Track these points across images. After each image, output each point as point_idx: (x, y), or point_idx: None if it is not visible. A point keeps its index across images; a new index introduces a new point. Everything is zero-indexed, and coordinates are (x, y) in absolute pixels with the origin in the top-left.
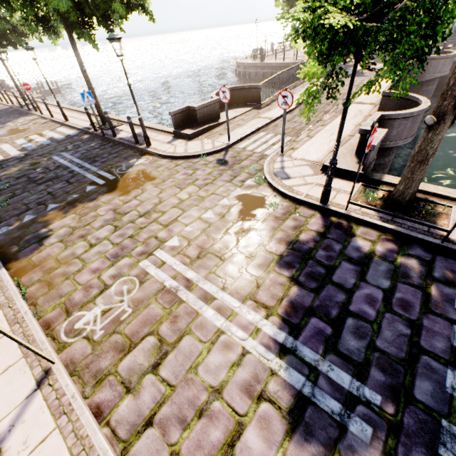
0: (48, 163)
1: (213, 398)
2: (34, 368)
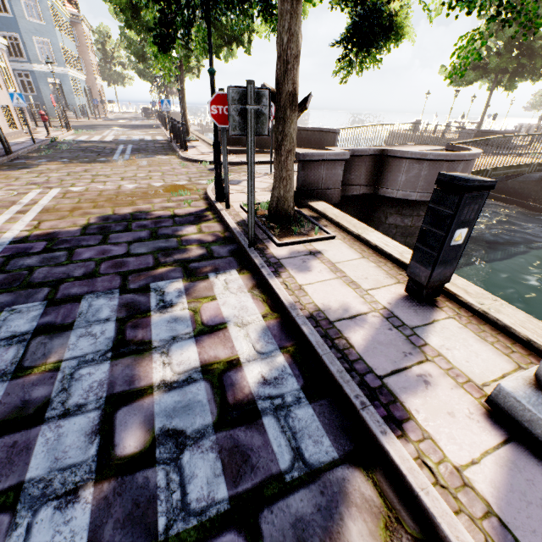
0: (112, 146)
1: None
2: None
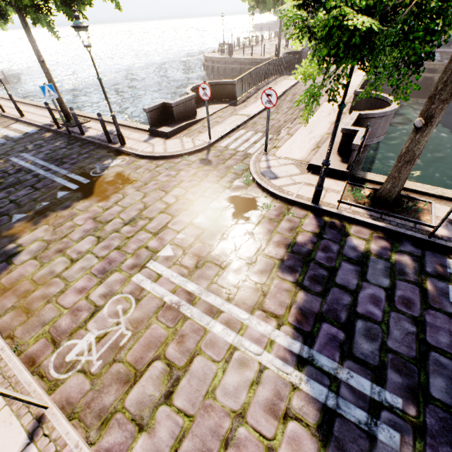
0: (6, 166)
1: (237, 424)
2: (22, 417)
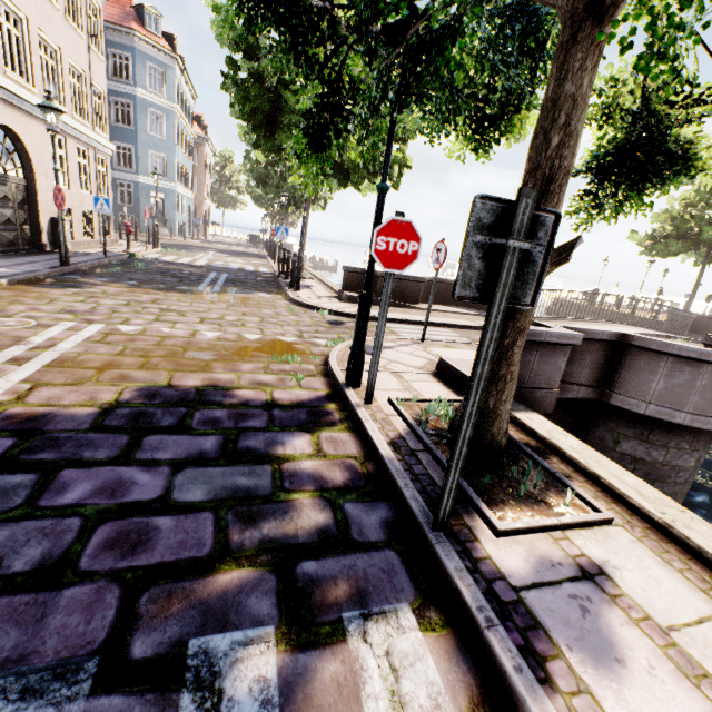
0: (201, 272)
1: None
2: None
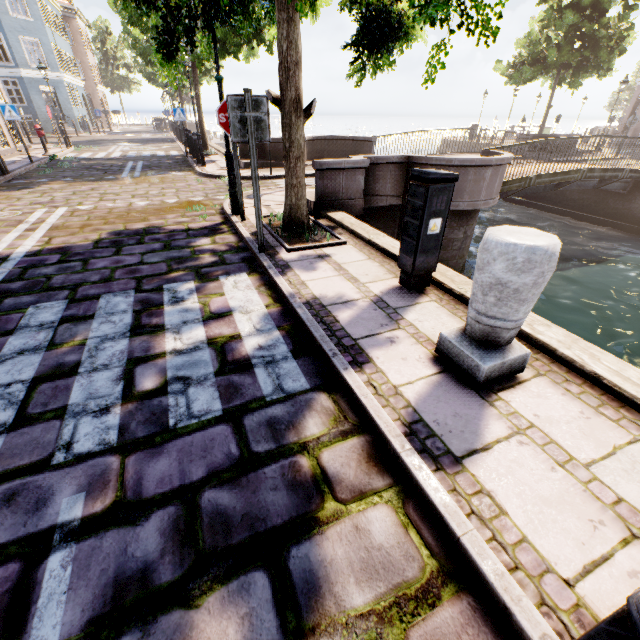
0: (119, 163)
1: None
2: None
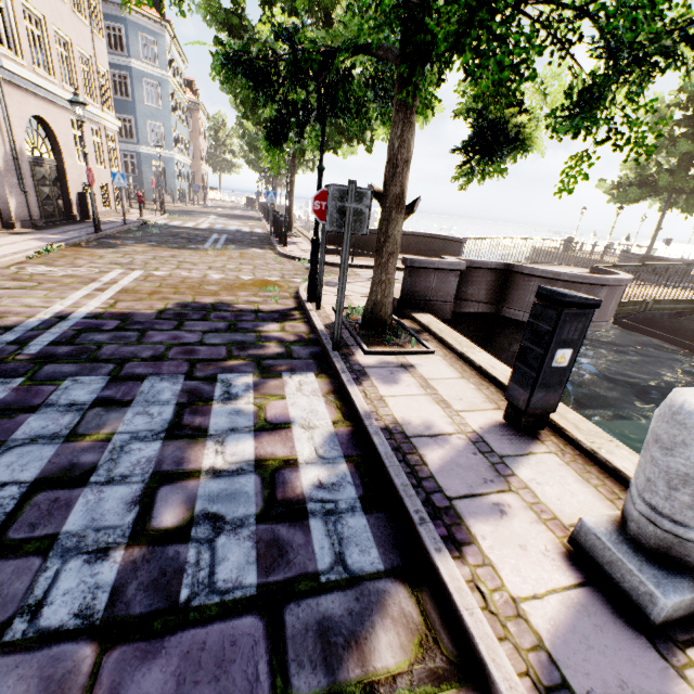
0: (205, 234)
1: None
2: None
